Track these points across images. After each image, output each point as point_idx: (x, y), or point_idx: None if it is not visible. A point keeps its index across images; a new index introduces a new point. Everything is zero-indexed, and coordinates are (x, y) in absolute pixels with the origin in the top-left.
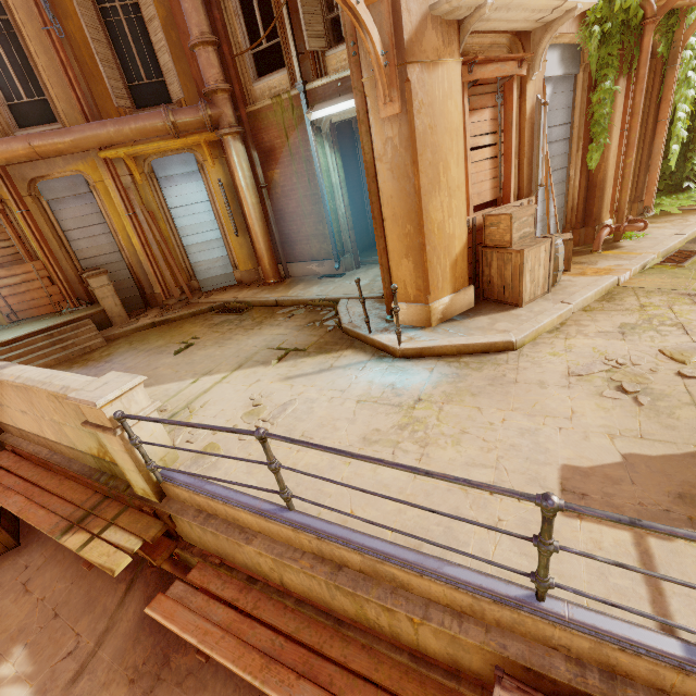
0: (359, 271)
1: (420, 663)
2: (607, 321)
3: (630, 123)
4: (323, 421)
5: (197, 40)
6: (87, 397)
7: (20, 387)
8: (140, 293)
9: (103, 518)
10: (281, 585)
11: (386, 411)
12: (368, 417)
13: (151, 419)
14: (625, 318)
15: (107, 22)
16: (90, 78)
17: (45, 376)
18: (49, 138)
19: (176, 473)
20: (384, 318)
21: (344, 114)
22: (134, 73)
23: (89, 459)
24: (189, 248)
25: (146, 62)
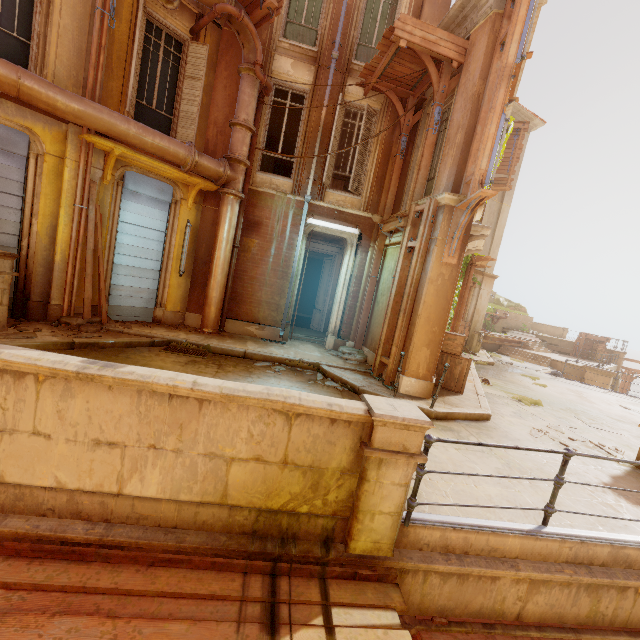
0: (296, 343)
1: (634, 635)
2: (504, 409)
3: (461, 305)
4: (455, 462)
5: (245, 123)
6: (408, 416)
7: (182, 399)
8: (18, 296)
9: (302, 603)
10: (514, 620)
11: (483, 455)
12: (478, 459)
13: (474, 442)
14: (509, 408)
15: (144, 46)
16: (107, 70)
17: (261, 388)
18: (51, 89)
19: (416, 513)
20: (384, 387)
21: (325, 229)
22: (146, 95)
23: (241, 518)
24: (118, 267)
25: (162, 96)
